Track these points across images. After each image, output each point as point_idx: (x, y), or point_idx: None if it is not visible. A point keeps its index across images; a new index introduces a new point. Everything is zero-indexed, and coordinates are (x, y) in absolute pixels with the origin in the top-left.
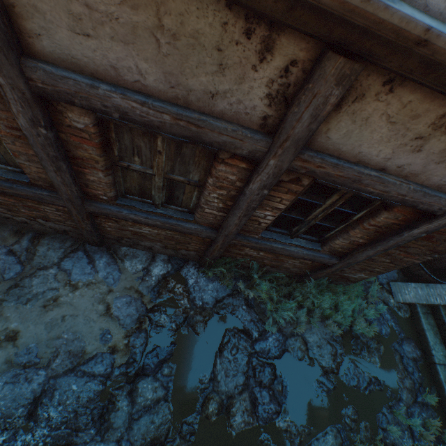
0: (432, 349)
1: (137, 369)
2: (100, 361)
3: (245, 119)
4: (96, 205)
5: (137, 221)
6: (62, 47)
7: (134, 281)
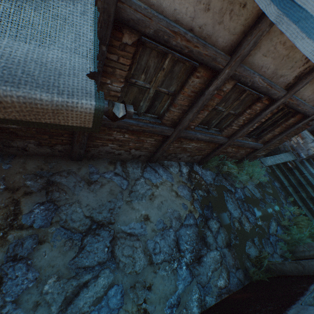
0: (283, 181)
1: (204, 217)
2: (189, 218)
3: (282, 84)
4: (187, 132)
5: (198, 139)
6: (253, 59)
7: (178, 177)
